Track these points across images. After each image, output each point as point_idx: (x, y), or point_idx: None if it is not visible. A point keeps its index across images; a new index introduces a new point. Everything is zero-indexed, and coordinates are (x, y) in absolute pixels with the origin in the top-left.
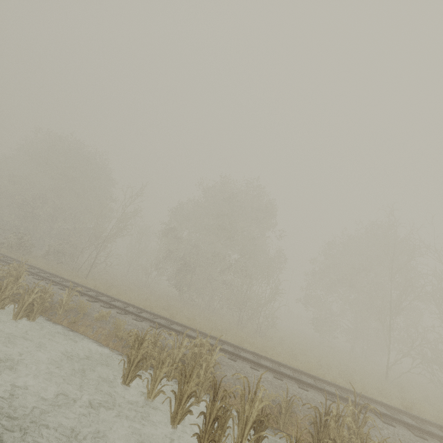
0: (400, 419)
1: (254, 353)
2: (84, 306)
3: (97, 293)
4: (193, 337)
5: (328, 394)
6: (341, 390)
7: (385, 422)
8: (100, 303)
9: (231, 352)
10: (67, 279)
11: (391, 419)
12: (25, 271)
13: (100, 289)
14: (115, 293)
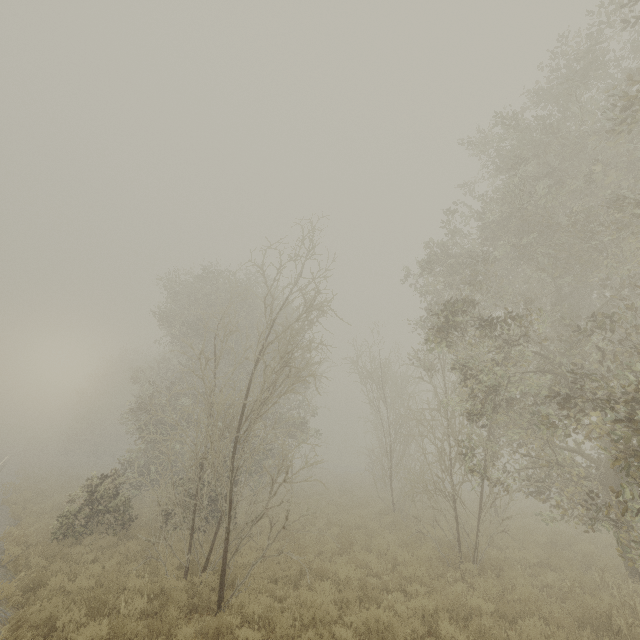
0: None
1: None
2: None
3: None
4: None
5: None
6: None
7: None
8: None
9: None
10: None
11: None
12: None
13: None
14: None
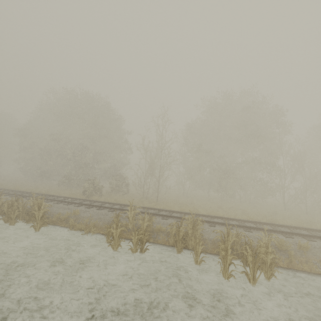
0: None
1: None
2: (288, 244)
3: (222, 219)
4: None
5: None
6: None
7: None
8: (253, 230)
9: None
10: (185, 213)
11: None
12: (160, 216)
13: (197, 211)
14: (202, 210)
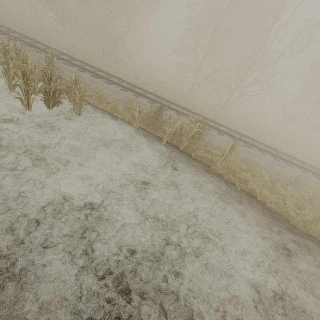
0: (119, 83)
1: (58, 51)
2: None
3: None
4: (1, 30)
5: (84, 70)
6: (108, 75)
7: (106, 83)
8: None
9: (26, 42)
10: None
11: (115, 84)
12: None
13: None
14: None
